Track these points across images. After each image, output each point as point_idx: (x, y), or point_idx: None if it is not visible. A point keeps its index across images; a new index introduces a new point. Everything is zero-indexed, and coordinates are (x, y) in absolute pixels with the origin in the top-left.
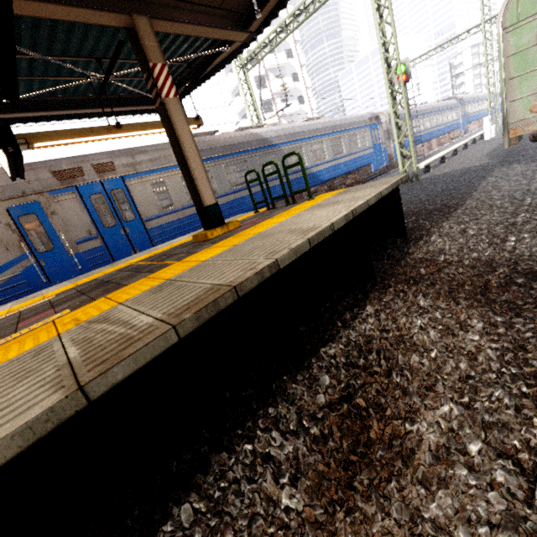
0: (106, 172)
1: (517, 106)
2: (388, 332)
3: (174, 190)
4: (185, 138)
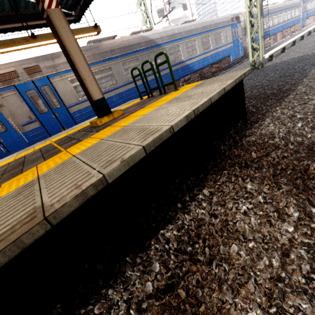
0: (34, 73)
1: None
2: (216, 217)
3: None
4: (70, 44)
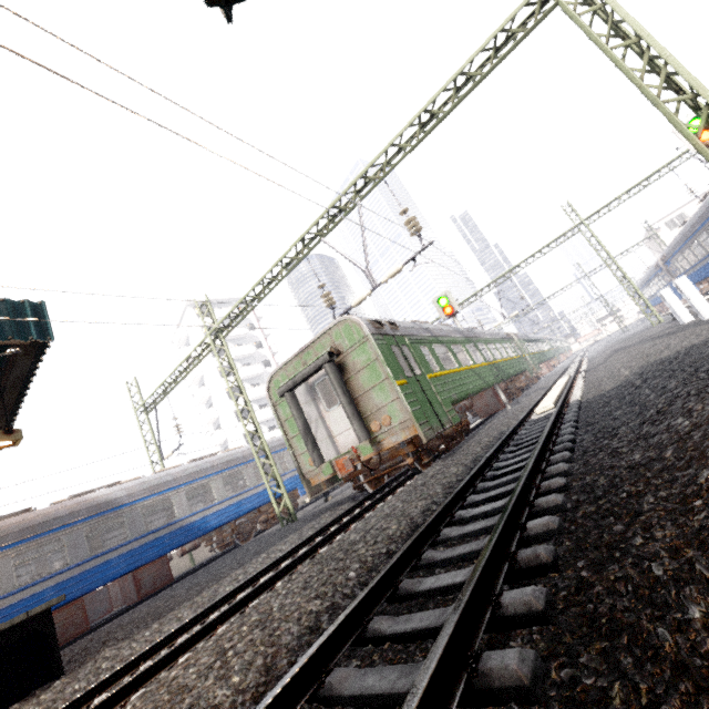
0: None
1: (303, 459)
2: None
3: None
4: None
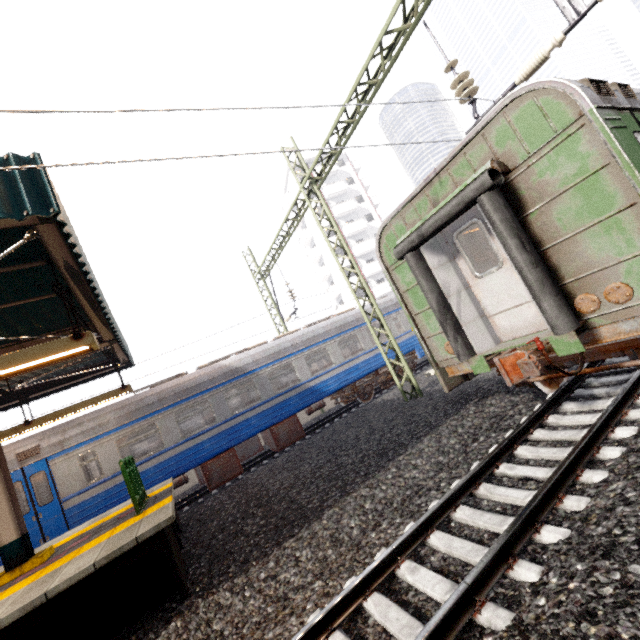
0: (29, 458)
1: (435, 343)
2: None
3: (105, 458)
4: None
